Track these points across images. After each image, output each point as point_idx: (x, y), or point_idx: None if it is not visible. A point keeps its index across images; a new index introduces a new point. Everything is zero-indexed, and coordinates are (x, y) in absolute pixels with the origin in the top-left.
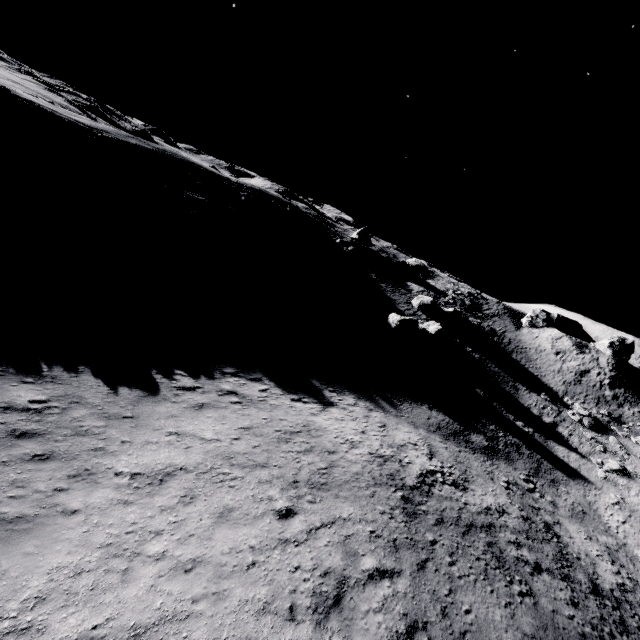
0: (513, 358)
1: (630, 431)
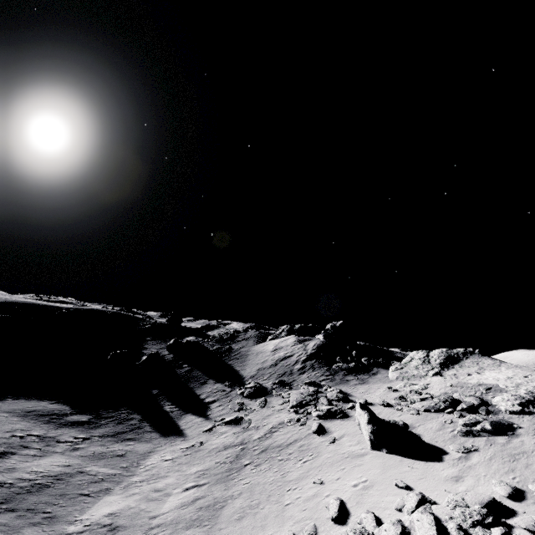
0: (228, 363)
1: (290, 390)
